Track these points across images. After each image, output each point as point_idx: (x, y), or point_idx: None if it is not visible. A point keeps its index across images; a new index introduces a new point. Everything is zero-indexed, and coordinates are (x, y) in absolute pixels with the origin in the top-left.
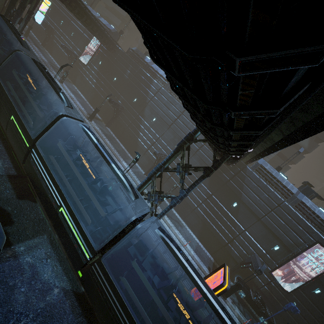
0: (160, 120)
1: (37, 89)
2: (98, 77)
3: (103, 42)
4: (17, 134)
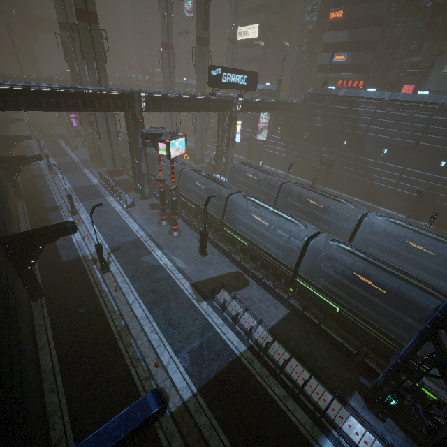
0: (394, 148)
1: (324, 207)
2: (284, 144)
3: (279, 111)
4: (325, 242)
